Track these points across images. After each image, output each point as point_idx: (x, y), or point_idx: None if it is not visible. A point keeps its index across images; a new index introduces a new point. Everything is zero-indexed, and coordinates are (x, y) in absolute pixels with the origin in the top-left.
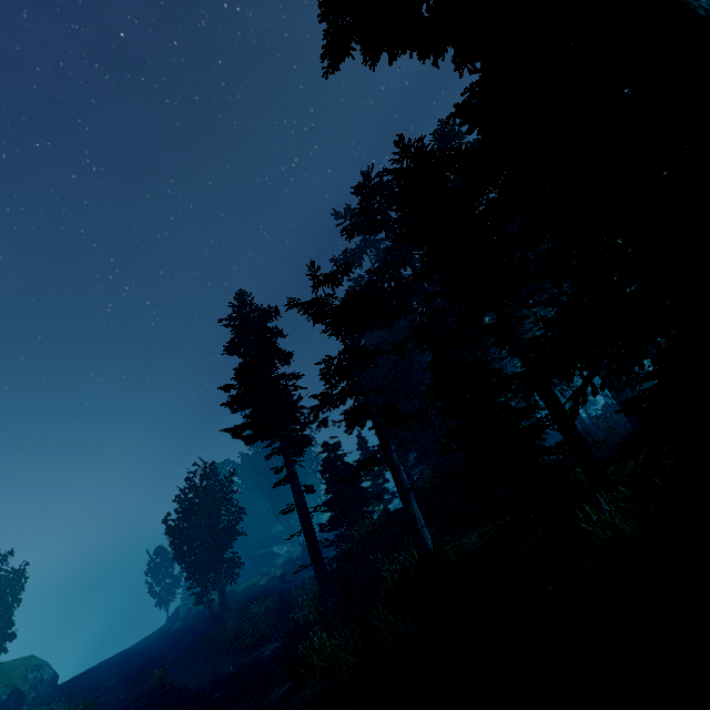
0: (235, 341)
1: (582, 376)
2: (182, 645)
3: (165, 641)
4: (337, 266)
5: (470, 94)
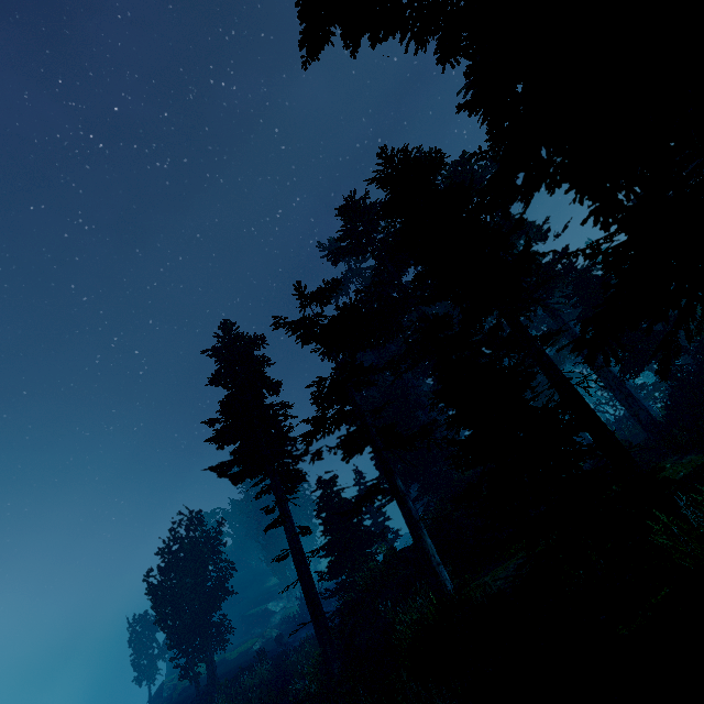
0: (220, 371)
1: (680, 309)
2: None
3: None
4: (325, 283)
5: None
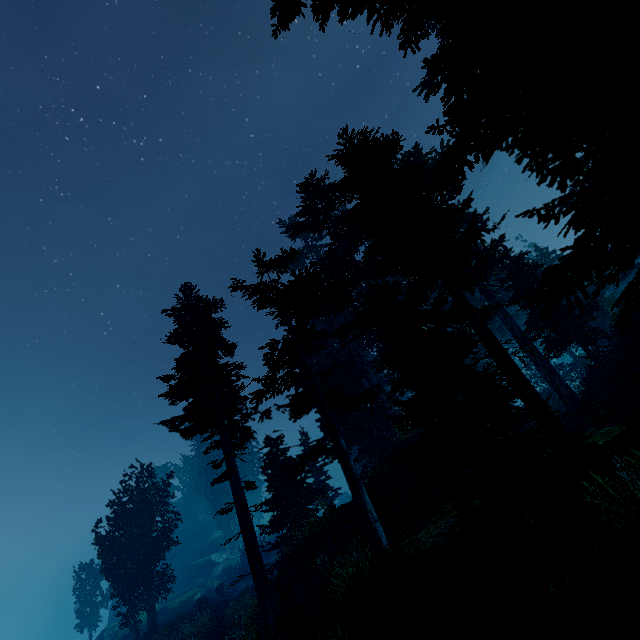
0: (178, 331)
1: None
2: None
3: None
4: (283, 252)
5: None
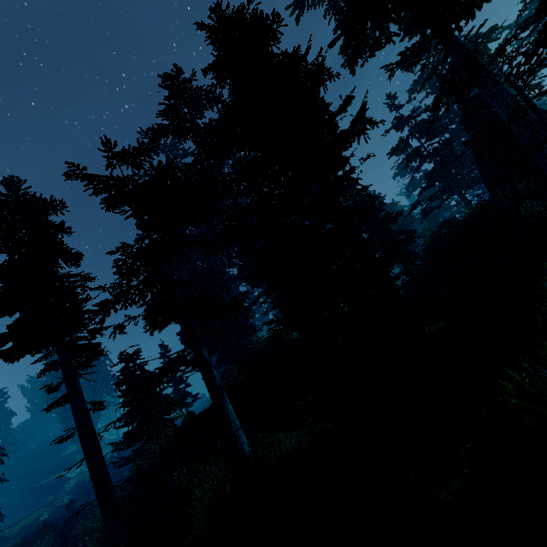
0: None
1: None
2: None
3: None
4: (139, 143)
5: None
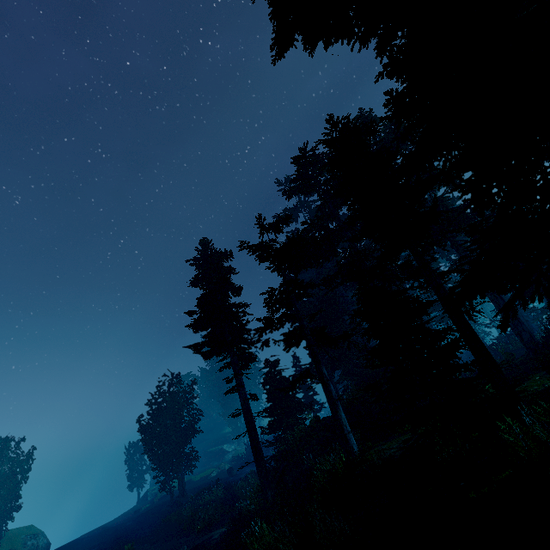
0: (198, 276)
1: (515, 288)
2: (148, 524)
3: (135, 520)
4: (279, 217)
5: (400, 48)
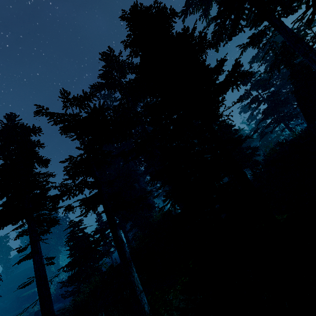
0: None
1: None
2: None
3: None
4: (84, 93)
5: None
